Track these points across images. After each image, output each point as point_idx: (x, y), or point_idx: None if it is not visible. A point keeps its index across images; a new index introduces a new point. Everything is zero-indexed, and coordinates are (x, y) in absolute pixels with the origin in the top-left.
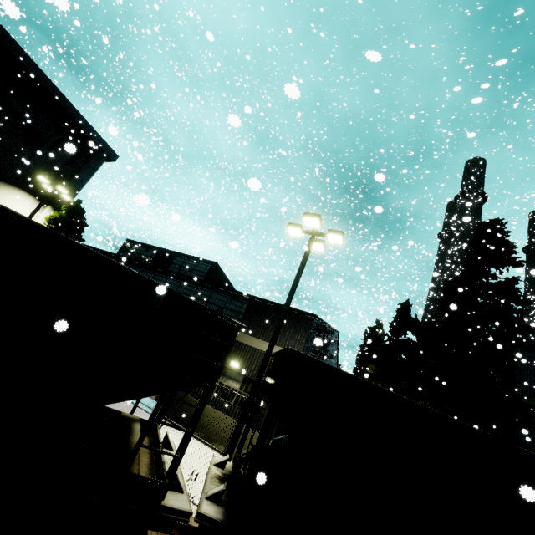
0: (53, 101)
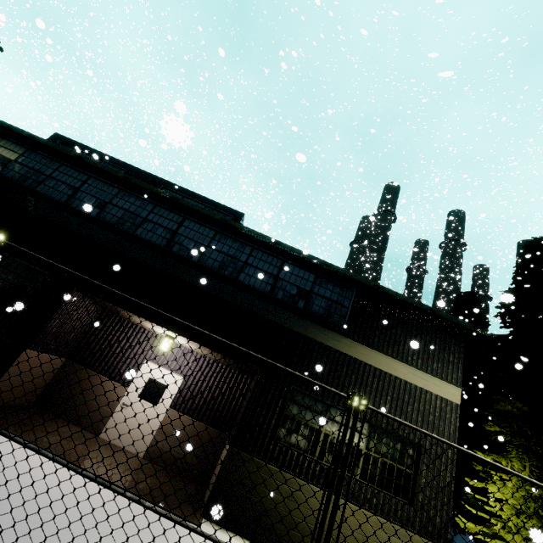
0: None
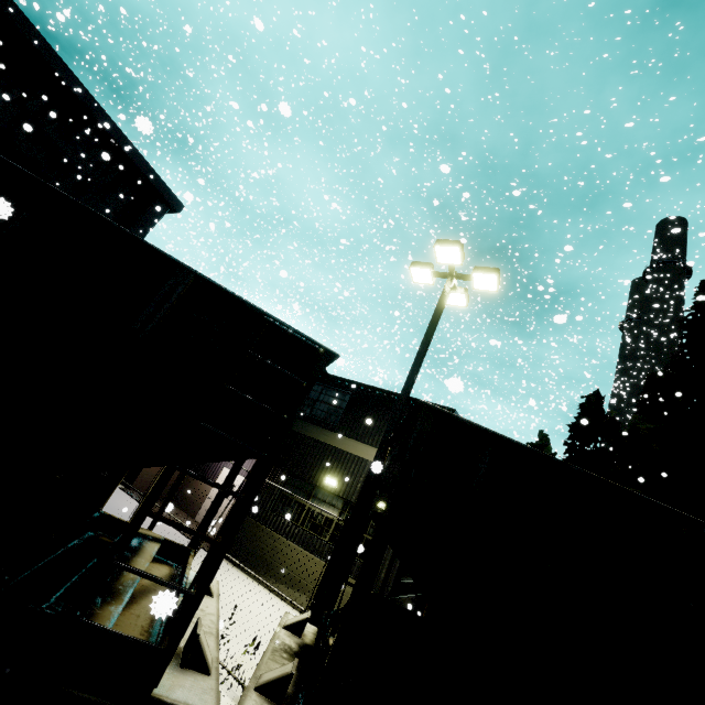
0: (102, 133)
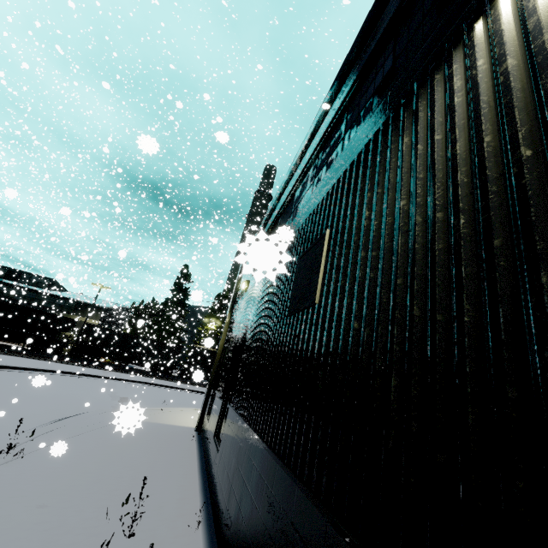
0: None
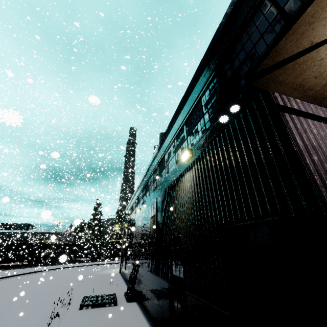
0: None
